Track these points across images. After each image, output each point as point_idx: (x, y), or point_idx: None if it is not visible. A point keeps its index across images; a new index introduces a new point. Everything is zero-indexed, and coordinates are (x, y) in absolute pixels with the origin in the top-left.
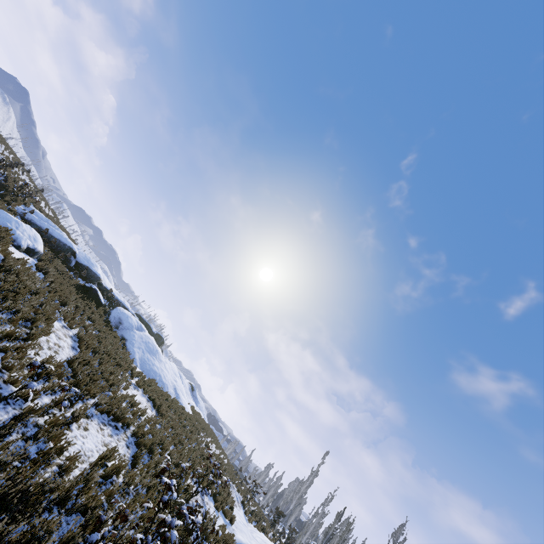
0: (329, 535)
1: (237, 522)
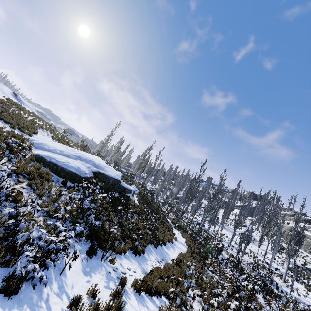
0: (117, 150)
1: (39, 137)
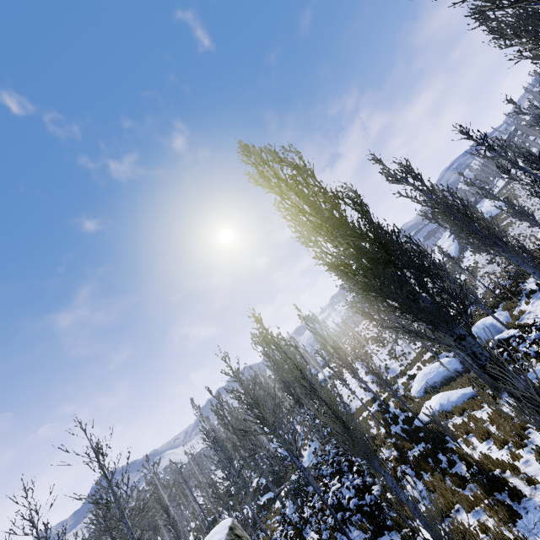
0: None
1: None
